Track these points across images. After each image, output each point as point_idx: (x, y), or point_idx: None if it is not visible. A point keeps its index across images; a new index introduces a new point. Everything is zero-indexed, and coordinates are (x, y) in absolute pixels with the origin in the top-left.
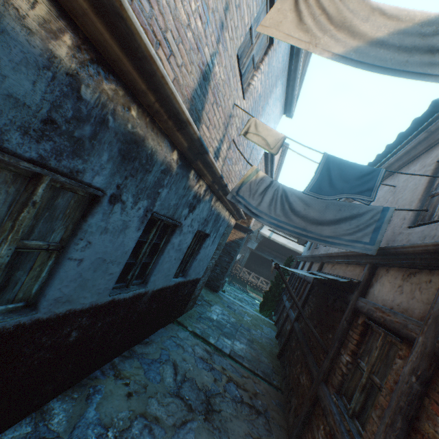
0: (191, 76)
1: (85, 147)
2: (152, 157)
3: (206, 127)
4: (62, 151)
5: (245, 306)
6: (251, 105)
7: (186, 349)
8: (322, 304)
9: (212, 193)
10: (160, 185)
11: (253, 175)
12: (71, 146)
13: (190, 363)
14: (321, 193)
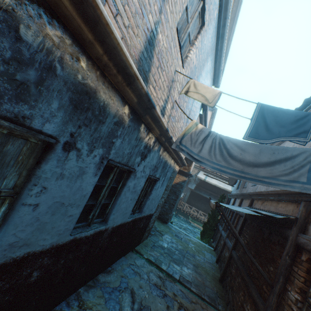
0: (138, 39)
1: (30, 92)
2: (105, 109)
3: (152, 88)
4: (2, 93)
5: (189, 235)
6: (188, 74)
7: (142, 276)
8: (257, 236)
9: (160, 145)
10: (114, 135)
11: (193, 127)
12: (13, 89)
13: (145, 290)
14: (258, 137)
